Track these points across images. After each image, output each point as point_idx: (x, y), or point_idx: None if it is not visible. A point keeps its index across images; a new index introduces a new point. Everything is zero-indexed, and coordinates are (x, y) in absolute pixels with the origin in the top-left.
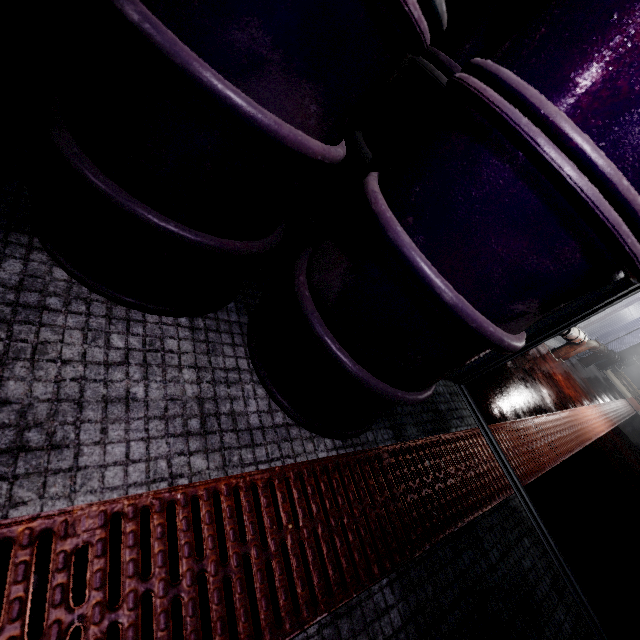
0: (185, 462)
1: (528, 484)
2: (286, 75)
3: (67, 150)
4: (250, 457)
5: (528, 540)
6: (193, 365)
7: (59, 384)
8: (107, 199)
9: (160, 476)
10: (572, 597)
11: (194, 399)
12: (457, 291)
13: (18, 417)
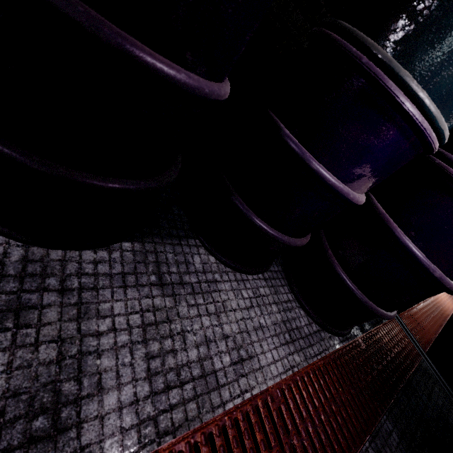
0: (292, 359)
1: (427, 351)
2: (368, 178)
3: (243, 207)
4: (312, 352)
5: (437, 388)
6: (273, 302)
7: (238, 323)
8: (261, 230)
9: (287, 367)
10: None
11: (281, 322)
12: (439, 270)
13: (234, 343)
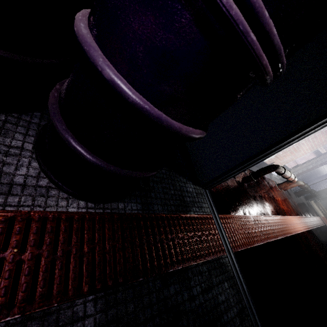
0: None
1: (238, 251)
2: None
3: None
4: (1, 201)
5: (228, 284)
6: None
7: None
8: None
9: None
10: (251, 322)
11: None
12: (119, 72)
13: None
